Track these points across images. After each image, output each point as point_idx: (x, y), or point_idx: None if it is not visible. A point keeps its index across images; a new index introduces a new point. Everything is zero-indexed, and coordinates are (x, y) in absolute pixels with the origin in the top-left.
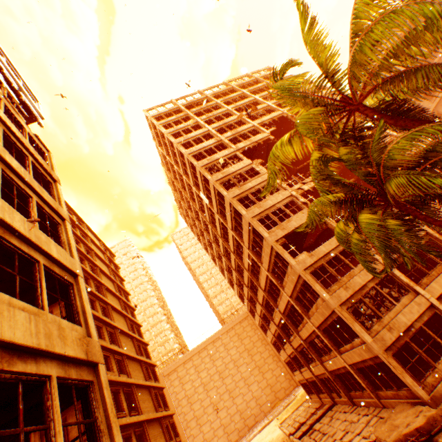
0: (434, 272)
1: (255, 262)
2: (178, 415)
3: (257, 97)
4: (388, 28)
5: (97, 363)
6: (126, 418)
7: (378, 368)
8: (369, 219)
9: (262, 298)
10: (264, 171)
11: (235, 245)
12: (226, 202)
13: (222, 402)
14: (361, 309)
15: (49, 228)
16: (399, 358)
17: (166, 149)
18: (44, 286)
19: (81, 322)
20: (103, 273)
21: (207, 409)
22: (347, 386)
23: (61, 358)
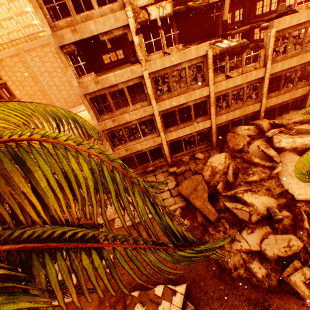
0: (183, 125)
1: None
2: (42, 81)
3: None
4: None
5: None
6: None
7: None
8: None
9: None
10: None
11: None
12: None
13: None
14: None
15: None
16: None
17: None
18: None
19: None
20: None
21: (64, 84)
22: None
23: None
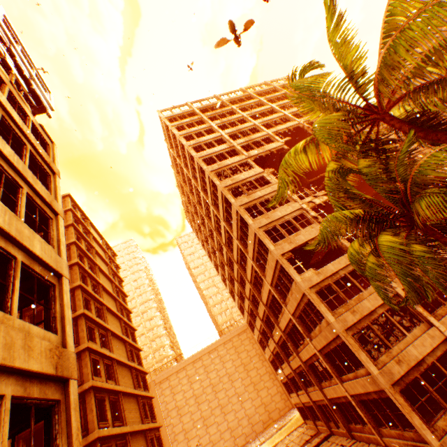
0: None
1: (258, 275)
2: (166, 426)
3: (274, 105)
4: (429, 24)
5: (68, 378)
6: (108, 429)
7: (382, 403)
8: (391, 242)
9: (263, 313)
10: (275, 181)
11: (239, 255)
12: (233, 209)
13: (213, 417)
14: (367, 335)
15: (37, 222)
16: (405, 392)
17: (177, 151)
18: (17, 286)
19: (58, 329)
20: (102, 272)
21: (197, 423)
22: (347, 417)
23: (22, 372)
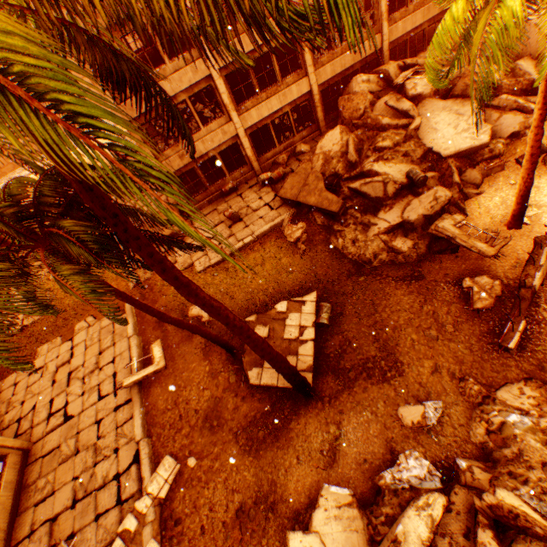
0: (265, 95)
1: None
2: None
3: None
4: None
5: None
6: None
7: None
8: None
9: None
10: None
11: None
12: None
13: None
14: None
15: None
16: None
17: None
18: None
19: None
20: None
21: None
22: None
23: None
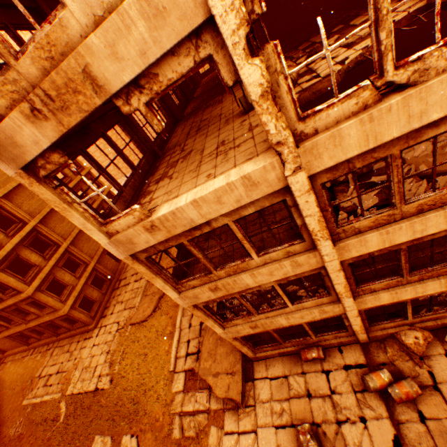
0: (417, 277)
1: None
2: None
3: None
4: None
5: None
6: None
7: None
8: None
9: None
10: None
11: None
12: None
13: None
14: None
15: None
16: None
17: None
18: None
19: None
20: None
21: None
22: None
23: None
